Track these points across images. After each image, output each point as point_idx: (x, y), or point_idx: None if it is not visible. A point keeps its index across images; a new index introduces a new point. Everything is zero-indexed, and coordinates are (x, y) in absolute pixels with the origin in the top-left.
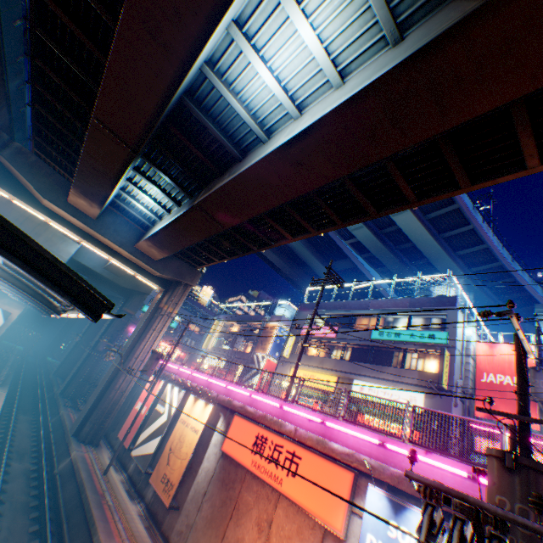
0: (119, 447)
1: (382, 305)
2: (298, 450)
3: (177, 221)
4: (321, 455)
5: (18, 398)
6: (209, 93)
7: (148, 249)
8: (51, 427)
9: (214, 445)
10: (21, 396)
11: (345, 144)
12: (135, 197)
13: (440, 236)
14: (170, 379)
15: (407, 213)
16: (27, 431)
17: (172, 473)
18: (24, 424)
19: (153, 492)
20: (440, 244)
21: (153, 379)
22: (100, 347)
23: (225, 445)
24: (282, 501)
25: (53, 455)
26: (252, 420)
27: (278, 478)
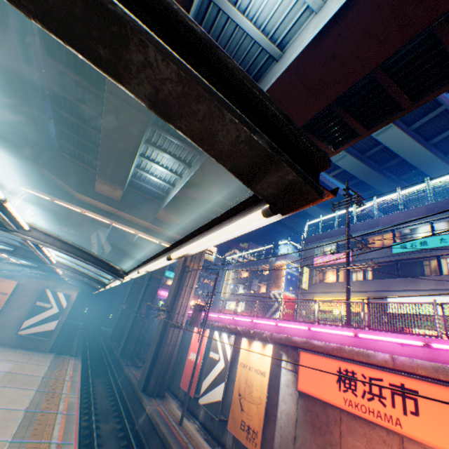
0: (186, 398)
1: (394, 220)
2: (407, 383)
3: (192, 180)
4: (448, 385)
5: (89, 364)
6: (211, 25)
7: (166, 216)
8: (121, 385)
9: (285, 385)
10: (91, 362)
11: (403, 1)
12: (148, 171)
13: (428, 143)
14: (212, 327)
15: (391, 128)
16: (104, 392)
17: (250, 419)
18: (99, 386)
19: (232, 439)
20: (430, 151)
21: (201, 330)
22: (142, 311)
23: (300, 385)
24: (410, 446)
25: (130, 411)
26: (324, 354)
27: (392, 418)
